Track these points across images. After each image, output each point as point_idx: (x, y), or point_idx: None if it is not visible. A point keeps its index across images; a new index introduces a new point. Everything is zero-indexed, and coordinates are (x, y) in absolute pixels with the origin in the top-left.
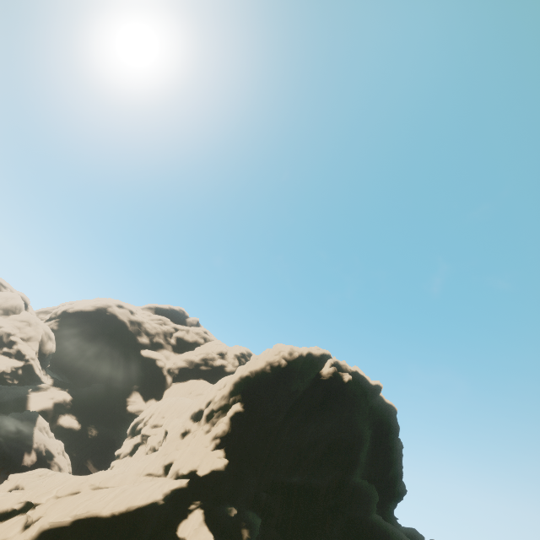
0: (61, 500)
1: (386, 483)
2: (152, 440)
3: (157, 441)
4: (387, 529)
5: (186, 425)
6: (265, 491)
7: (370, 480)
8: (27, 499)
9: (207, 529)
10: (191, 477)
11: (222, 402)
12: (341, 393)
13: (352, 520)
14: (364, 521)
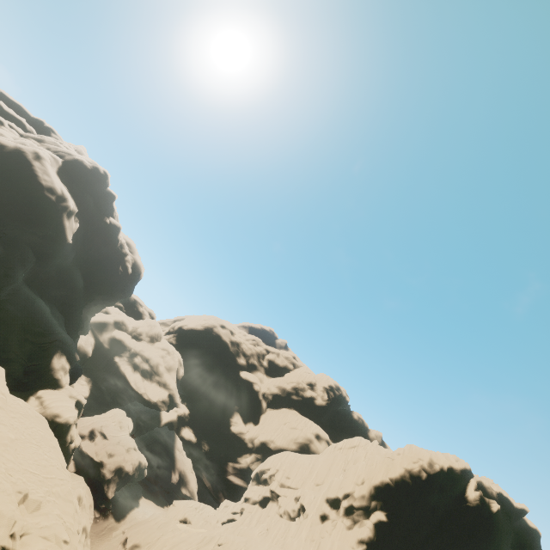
0: None
1: None
2: (285, 505)
3: (291, 508)
4: None
5: (323, 509)
6: None
7: None
8: None
9: None
10: None
11: (363, 502)
12: (489, 525)
13: None
14: None
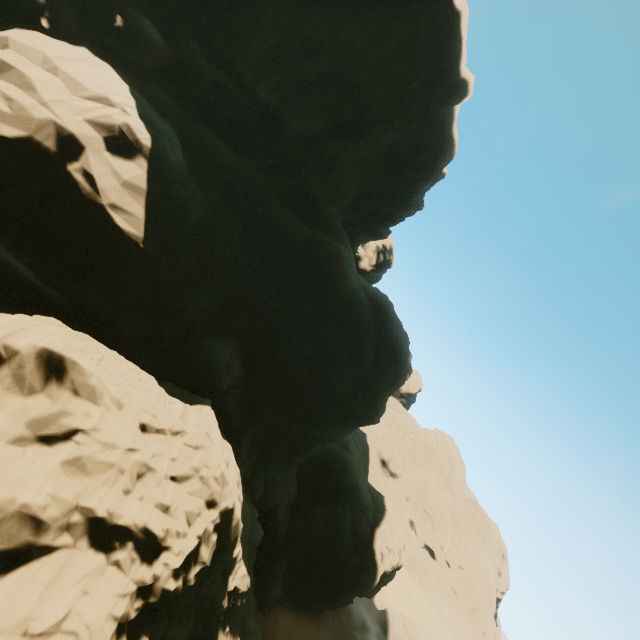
0: None
1: (372, 211)
2: None
3: None
4: (338, 230)
5: None
6: (203, 53)
7: (358, 191)
8: None
9: None
10: None
11: None
12: None
13: (306, 191)
14: (319, 205)
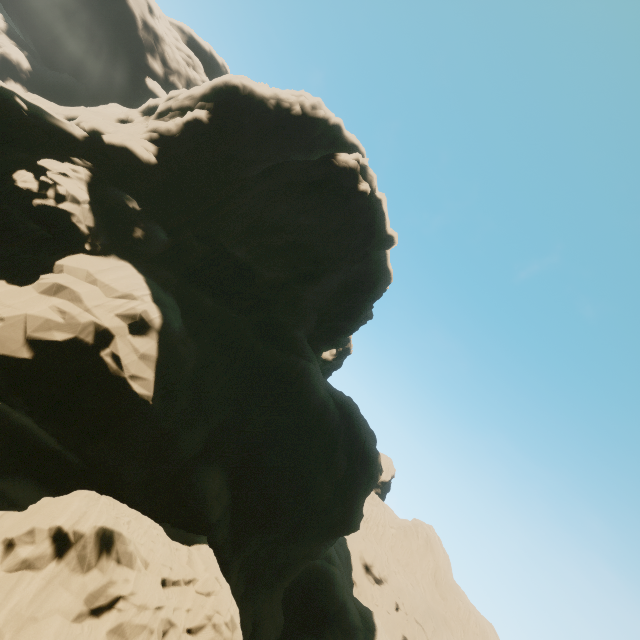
0: None
1: (331, 327)
2: None
3: None
4: (305, 348)
5: (130, 113)
6: (195, 235)
7: (319, 313)
8: None
9: (86, 190)
10: (94, 139)
11: (186, 101)
12: (344, 195)
13: (276, 321)
14: (288, 330)
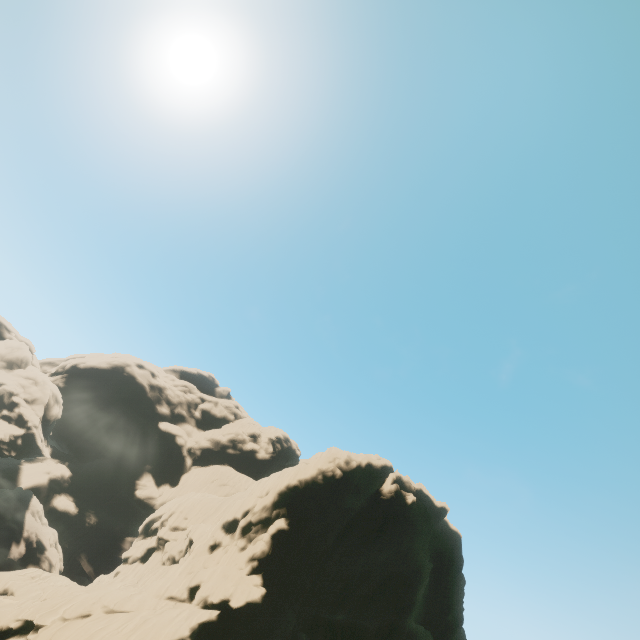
0: (69, 625)
1: (443, 629)
2: (171, 548)
3: (178, 550)
4: None
5: (216, 536)
6: (304, 630)
7: (426, 624)
8: (27, 617)
9: None
10: (221, 607)
11: (263, 514)
12: (402, 518)
13: None
14: None
